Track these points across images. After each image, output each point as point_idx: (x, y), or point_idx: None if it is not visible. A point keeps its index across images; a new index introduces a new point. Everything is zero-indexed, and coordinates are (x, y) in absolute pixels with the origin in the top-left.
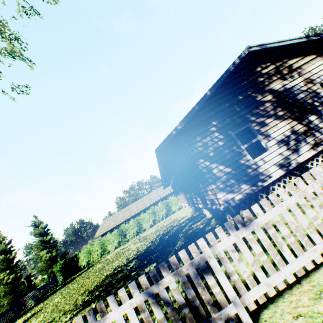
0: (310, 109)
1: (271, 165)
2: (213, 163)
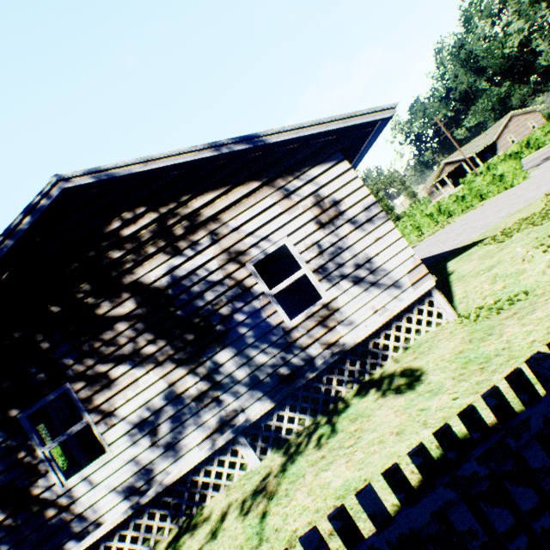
0: (223, 333)
1: (106, 493)
2: None
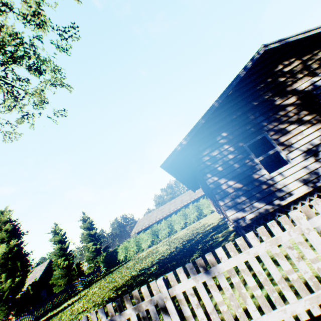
0: None
1: (292, 181)
2: (222, 178)
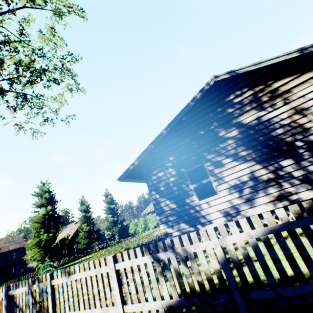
0: (286, 151)
1: (215, 211)
2: (162, 197)
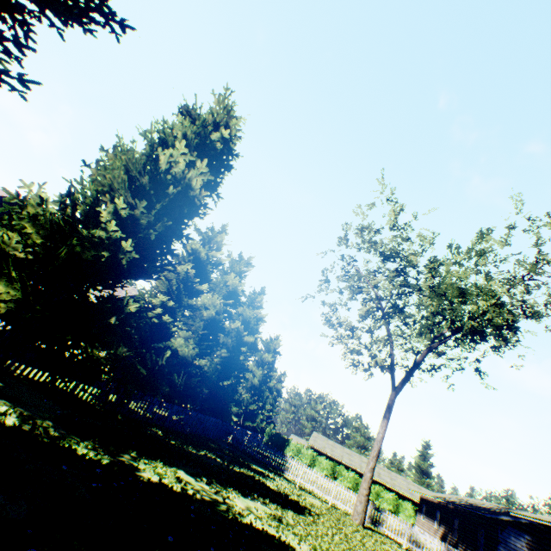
0: None
1: None
2: None
